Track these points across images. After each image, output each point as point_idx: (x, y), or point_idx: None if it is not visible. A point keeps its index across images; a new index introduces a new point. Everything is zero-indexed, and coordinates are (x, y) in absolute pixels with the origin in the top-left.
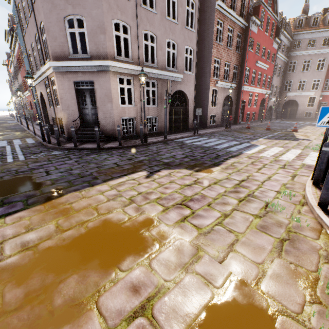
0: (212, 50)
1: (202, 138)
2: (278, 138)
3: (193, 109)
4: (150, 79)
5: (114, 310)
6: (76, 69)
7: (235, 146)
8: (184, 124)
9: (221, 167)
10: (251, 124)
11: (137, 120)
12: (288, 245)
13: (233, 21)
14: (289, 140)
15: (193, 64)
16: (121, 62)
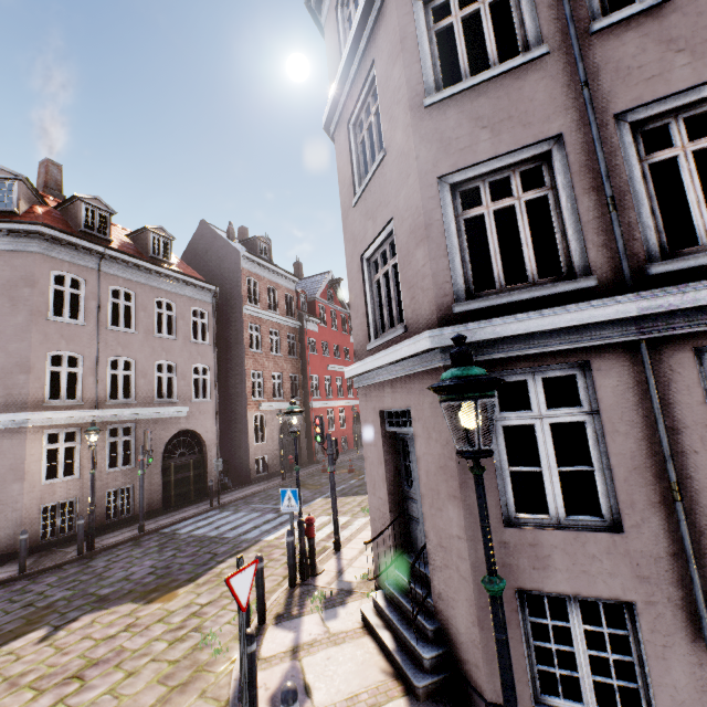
0: (246, 362)
1: (222, 514)
2: (346, 493)
3: (216, 456)
4: (120, 423)
5: None
6: None
7: (263, 525)
8: (200, 486)
9: (196, 583)
10: (339, 459)
11: (83, 501)
12: (176, 691)
13: (276, 322)
14: (357, 494)
15: (210, 386)
16: (57, 408)
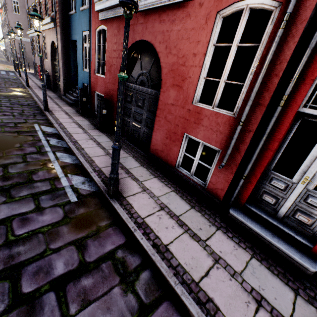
0: None
1: None
2: None
3: None
4: None
5: (2, 66)
6: (19, 39)
7: None
8: None
9: None
10: None
11: None
12: None
13: None
14: None
15: None
16: None
